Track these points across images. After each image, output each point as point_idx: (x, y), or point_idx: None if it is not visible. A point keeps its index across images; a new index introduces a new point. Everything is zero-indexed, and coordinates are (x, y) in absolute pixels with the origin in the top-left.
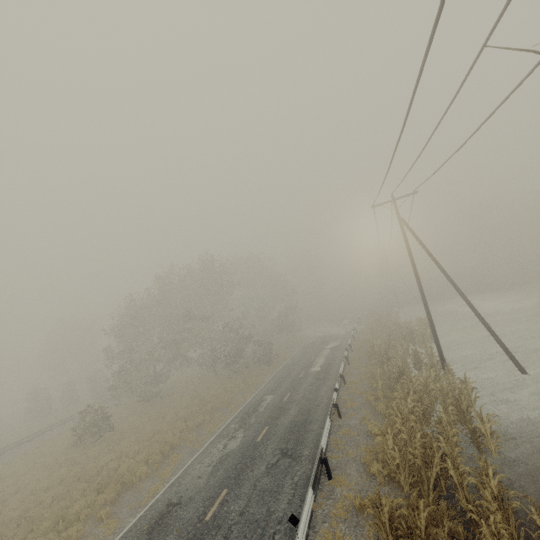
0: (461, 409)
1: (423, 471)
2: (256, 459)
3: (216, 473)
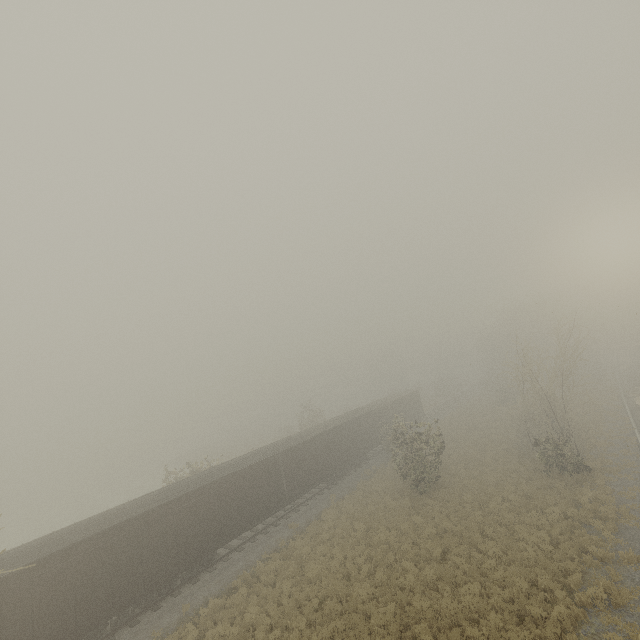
0: None
1: None
2: None
3: None
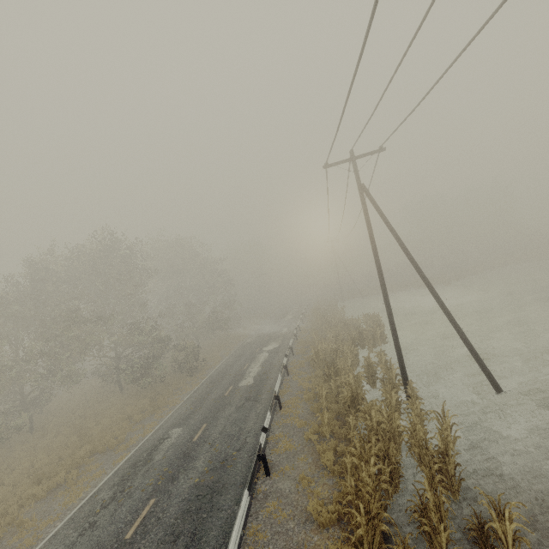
0: (447, 470)
1: None
2: None
3: None
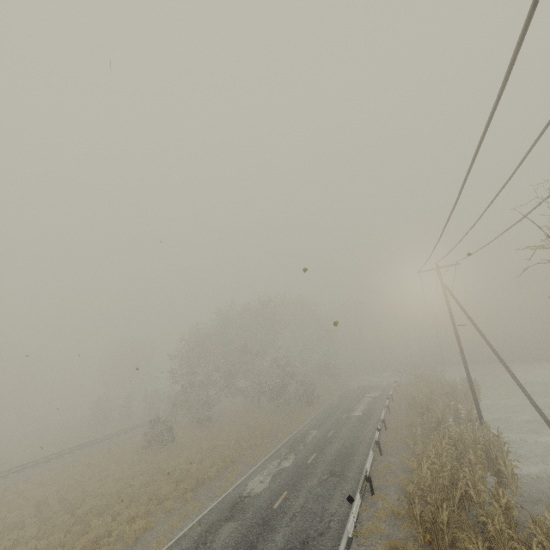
0: (490, 457)
1: (450, 491)
2: (309, 475)
3: (275, 481)
